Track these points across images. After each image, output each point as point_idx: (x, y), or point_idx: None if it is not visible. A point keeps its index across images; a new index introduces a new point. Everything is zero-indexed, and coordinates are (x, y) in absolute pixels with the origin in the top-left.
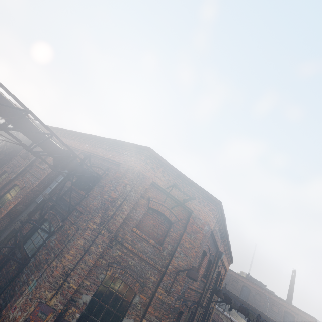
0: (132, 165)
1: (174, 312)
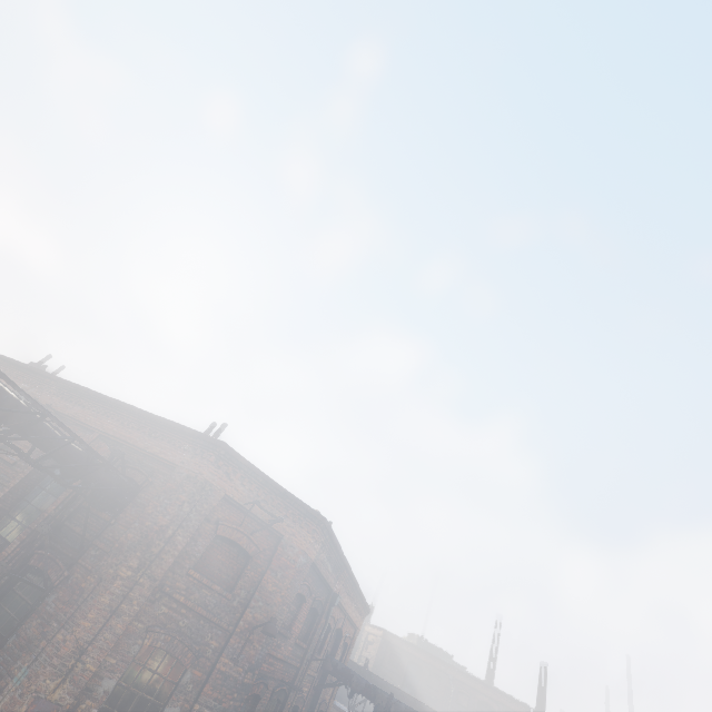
0: (195, 471)
1: (244, 691)
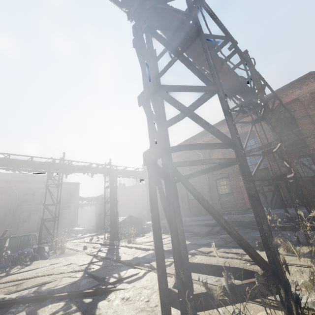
0: (311, 89)
1: None
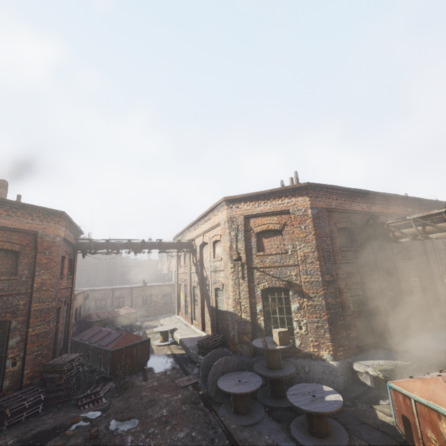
0: None
1: None
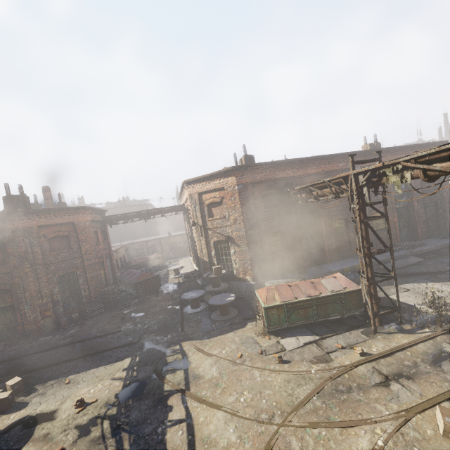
0: None
1: None
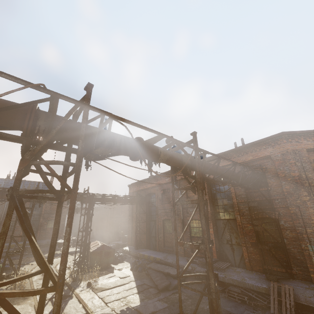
0: (283, 150)
1: None
